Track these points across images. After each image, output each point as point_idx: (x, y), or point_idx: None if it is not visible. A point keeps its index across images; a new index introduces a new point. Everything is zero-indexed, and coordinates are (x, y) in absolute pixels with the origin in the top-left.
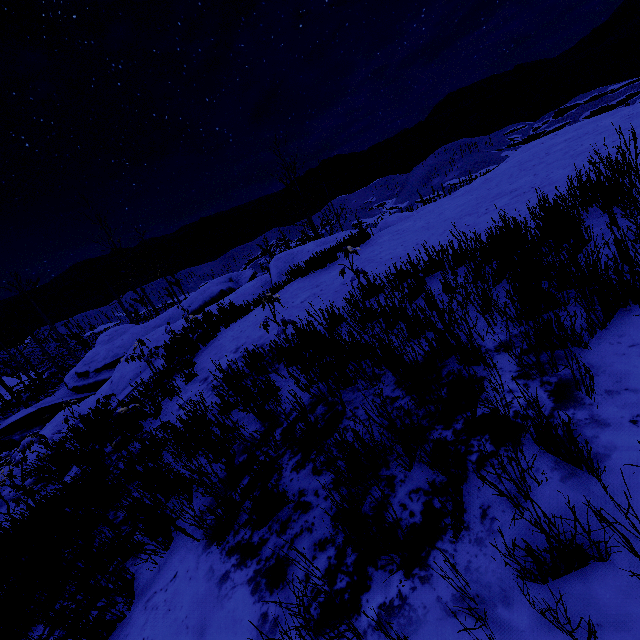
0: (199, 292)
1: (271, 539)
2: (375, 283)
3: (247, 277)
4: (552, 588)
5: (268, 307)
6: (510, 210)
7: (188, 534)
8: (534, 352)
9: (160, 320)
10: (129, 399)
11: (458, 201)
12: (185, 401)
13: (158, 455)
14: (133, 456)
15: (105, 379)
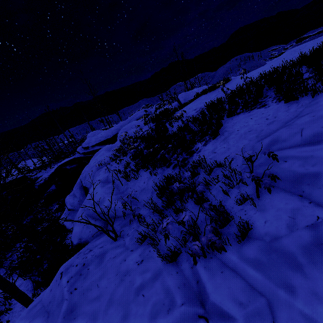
0: (134, 115)
1: (258, 106)
2: (261, 73)
3: (153, 110)
4: (320, 82)
5: (196, 102)
6: (295, 60)
7: (233, 113)
8: (315, 65)
9: (117, 127)
10: (153, 128)
11: (268, 65)
12: (185, 120)
13: (188, 127)
14: (185, 124)
15: (97, 149)
